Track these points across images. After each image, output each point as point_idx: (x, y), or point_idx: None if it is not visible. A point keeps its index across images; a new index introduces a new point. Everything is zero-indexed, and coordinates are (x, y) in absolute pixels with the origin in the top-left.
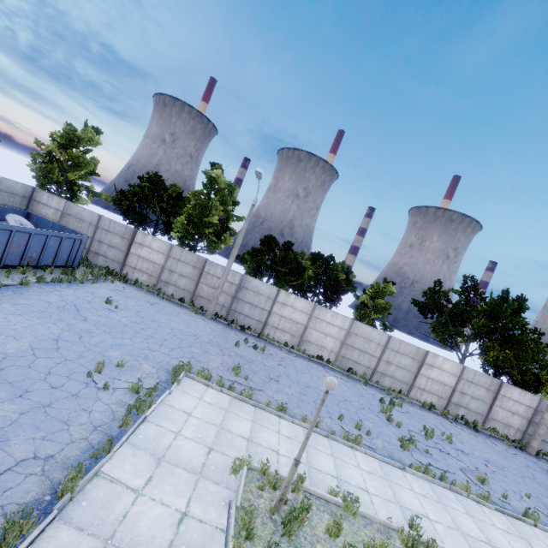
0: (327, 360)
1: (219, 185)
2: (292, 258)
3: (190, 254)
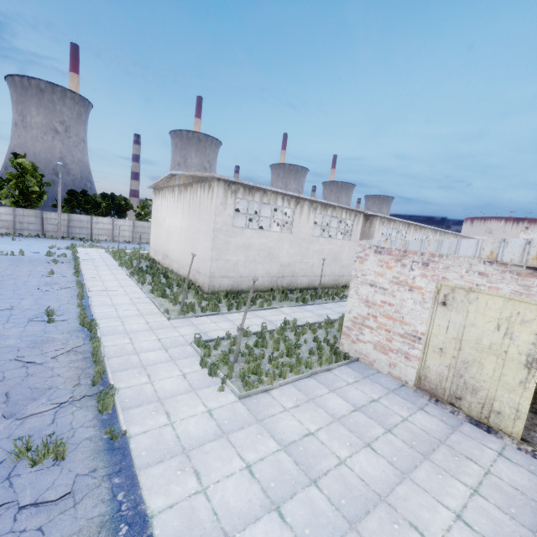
0: (129, 241)
1: (26, 167)
2: (91, 199)
3: (30, 211)
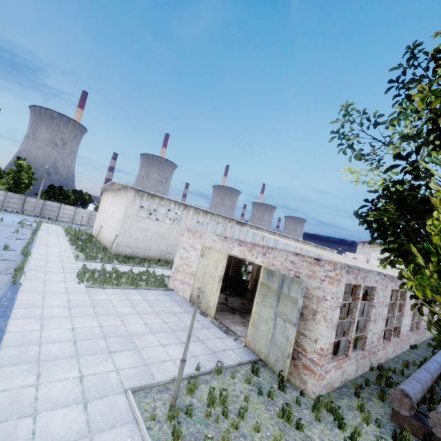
0: (84, 224)
1: (23, 166)
2: (64, 192)
3: (17, 195)
